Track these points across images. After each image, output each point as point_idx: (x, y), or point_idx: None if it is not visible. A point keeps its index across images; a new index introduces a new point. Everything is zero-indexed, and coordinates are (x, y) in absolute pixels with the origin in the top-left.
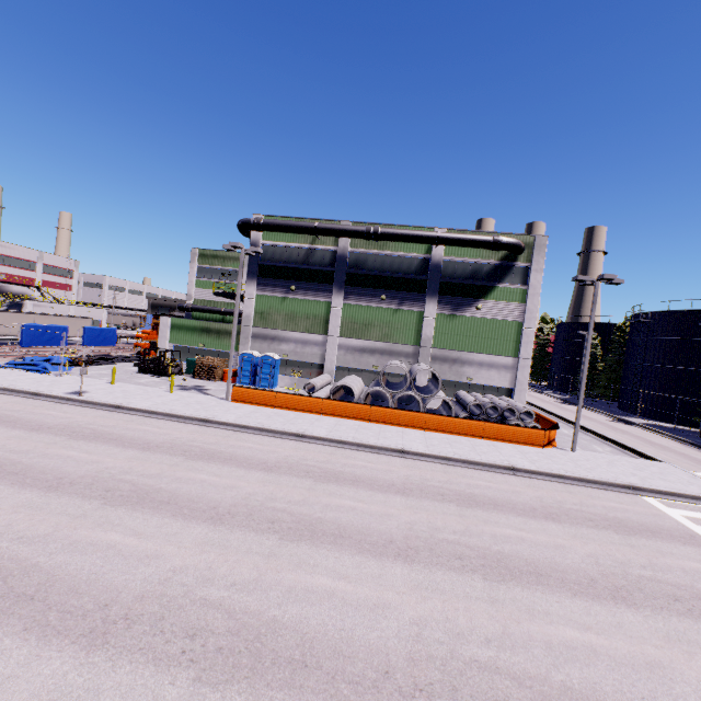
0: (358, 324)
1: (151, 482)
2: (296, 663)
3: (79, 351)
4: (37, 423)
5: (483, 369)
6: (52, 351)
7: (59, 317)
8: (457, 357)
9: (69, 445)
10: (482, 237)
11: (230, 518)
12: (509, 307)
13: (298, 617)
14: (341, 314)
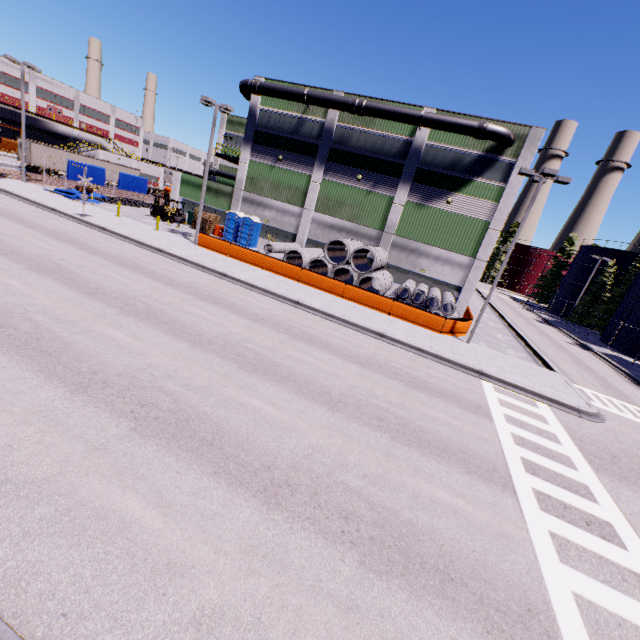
0: (332, 202)
1: (73, 268)
2: (46, 353)
3: (120, 194)
4: (37, 224)
5: (438, 264)
6: (98, 189)
7: (113, 164)
8: (416, 248)
9: (43, 239)
10: (467, 121)
11: (101, 296)
12: (481, 205)
13: (77, 340)
14: (318, 190)
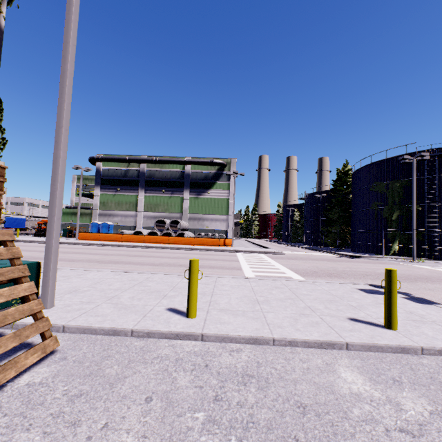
0: (152, 205)
1: (22, 249)
2: None
3: None
4: None
5: (213, 222)
6: None
7: None
8: (201, 217)
9: None
10: (205, 160)
11: None
12: (223, 192)
13: None
14: (143, 201)
